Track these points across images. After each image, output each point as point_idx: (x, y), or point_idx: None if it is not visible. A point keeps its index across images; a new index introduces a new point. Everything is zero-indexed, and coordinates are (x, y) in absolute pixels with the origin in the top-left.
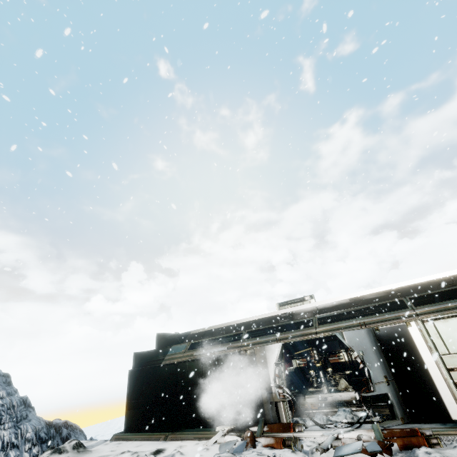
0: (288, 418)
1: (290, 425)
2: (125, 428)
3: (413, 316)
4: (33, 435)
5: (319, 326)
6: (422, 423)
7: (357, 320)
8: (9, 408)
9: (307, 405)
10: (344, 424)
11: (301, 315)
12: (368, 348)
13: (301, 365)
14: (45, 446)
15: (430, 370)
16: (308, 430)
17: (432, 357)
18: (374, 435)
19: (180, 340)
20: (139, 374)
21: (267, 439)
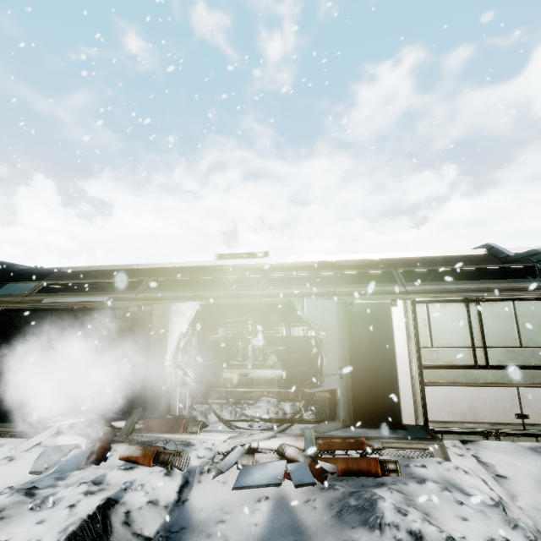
0: (184, 409)
1: (180, 423)
2: None
3: (401, 294)
4: None
5: (268, 288)
6: (367, 428)
7: (325, 288)
8: None
9: (222, 380)
10: (264, 423)
11: (246, 271)
12: (332, 327)
13: (229, 335)
14: None
15: (400, 364)
16: (208, 432)
17: (407, 349)
18: (304, 445)
19: (35, 278)
20: None
21: (130, 448)
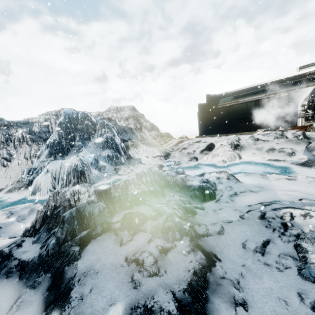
0: (303, 125)
1: (307, 126)
2: (199, 134)
3: None
4: (165, 134)
5: None
6: None
7: None
8: (152, 125)
9: None
10: None
11: None
12: None
13: None
14: (170, 138)
15: None
16: None
17: None
18: None
19: (222, 97)
20: (204, 113)
21: (293, 130)
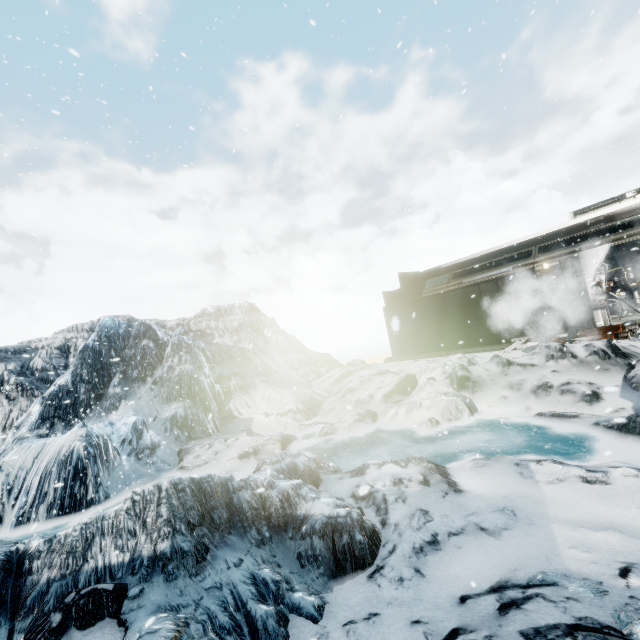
0: (609, 324)
1: (617, 326)
2: (393, 354)
3: None
4: (320, 358)
5: None
6: None
7: None
8: (291, 341)
9: None
10: None
11: (630, 213)
12: None
13: None
14: (331, 366)
15: None
16: None
17: None
18: None
19: (430, 276)
20: (397, 310)
21: (589, 337)
